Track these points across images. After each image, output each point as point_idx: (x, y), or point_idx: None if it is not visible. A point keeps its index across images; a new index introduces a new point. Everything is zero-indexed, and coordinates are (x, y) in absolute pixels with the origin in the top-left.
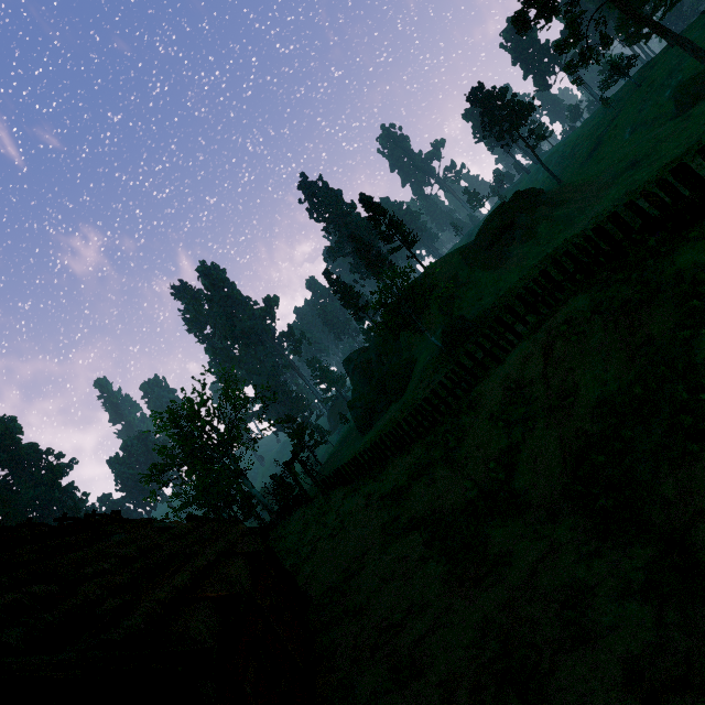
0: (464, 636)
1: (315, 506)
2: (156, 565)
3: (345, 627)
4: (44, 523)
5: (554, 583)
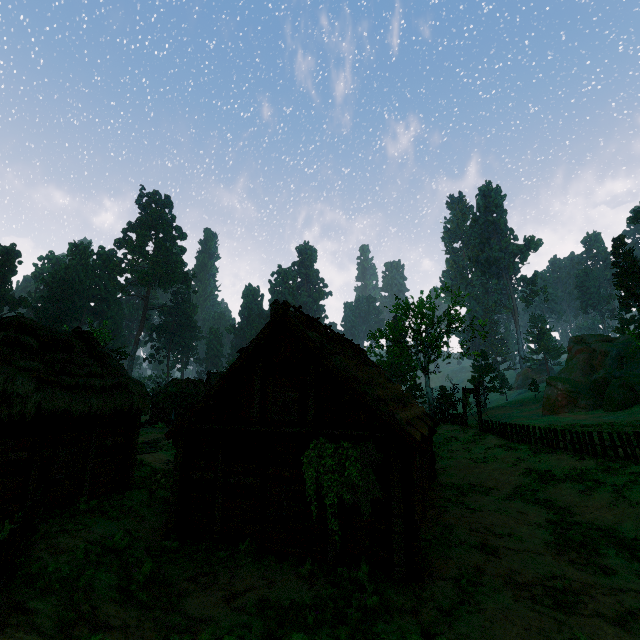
0: (540, 568)
1: (469, 433)
2: (392, 398)
3: (457, 508)
4: (348, 341)
5: (633, 604)
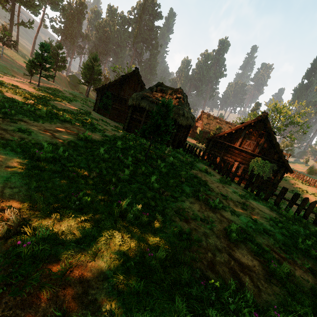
0: None
1: None
2: None
3: None
4: None
5: None
